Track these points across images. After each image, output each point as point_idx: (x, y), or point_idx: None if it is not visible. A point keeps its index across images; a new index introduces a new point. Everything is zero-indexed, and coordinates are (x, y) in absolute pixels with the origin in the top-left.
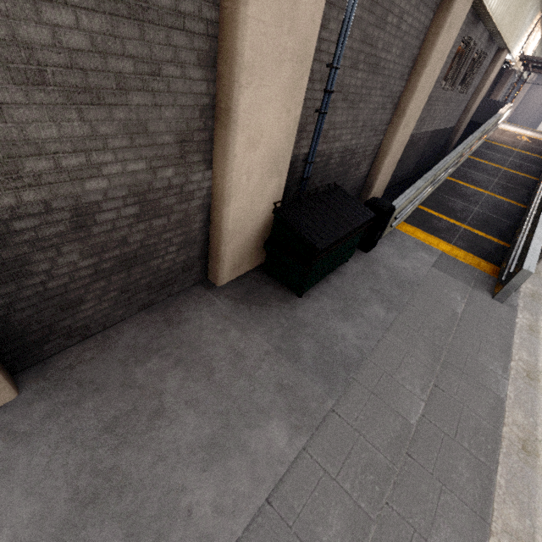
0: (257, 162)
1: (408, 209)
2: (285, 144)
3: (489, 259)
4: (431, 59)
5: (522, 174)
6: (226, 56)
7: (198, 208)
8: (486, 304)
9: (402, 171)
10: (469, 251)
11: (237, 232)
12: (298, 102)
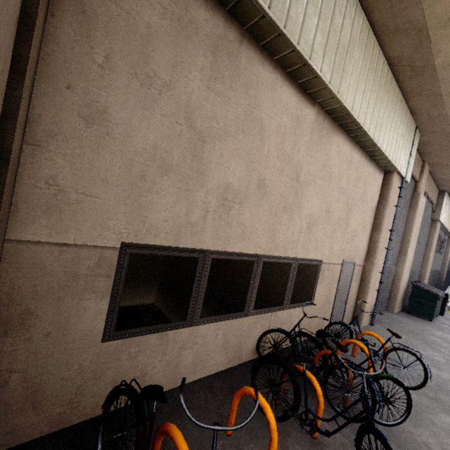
0: (407, 267)
1: None
2: (410, 263)
3: None
4: (433, 242)
5: None
6: (405, 241)
7: (391, 279)
8: None
9: None
10: None
11: (400, 290)
12: (413, 252)
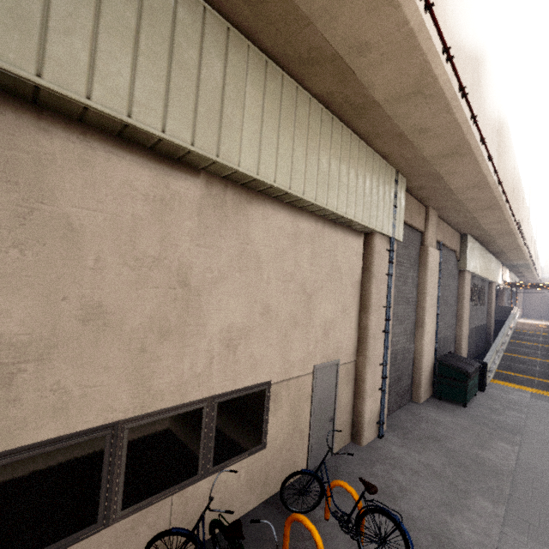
0: (428, 340)
1: (492, 368)
2: (433, 333)
3: None
4: (464, 296)
5: None
6: (420, 309)
7: (411, 359)
8: None
9: (469, 352)
10: None
11: (424, 371)
12: (435, 319)
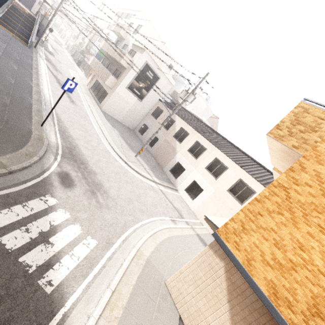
0: None
1: None
2: None
3: (25, 42)
4: None
5: (28, 24)
6: None
7: None
8: (27, 48)
9: None
10: (19, 38)
11: None
12: None
